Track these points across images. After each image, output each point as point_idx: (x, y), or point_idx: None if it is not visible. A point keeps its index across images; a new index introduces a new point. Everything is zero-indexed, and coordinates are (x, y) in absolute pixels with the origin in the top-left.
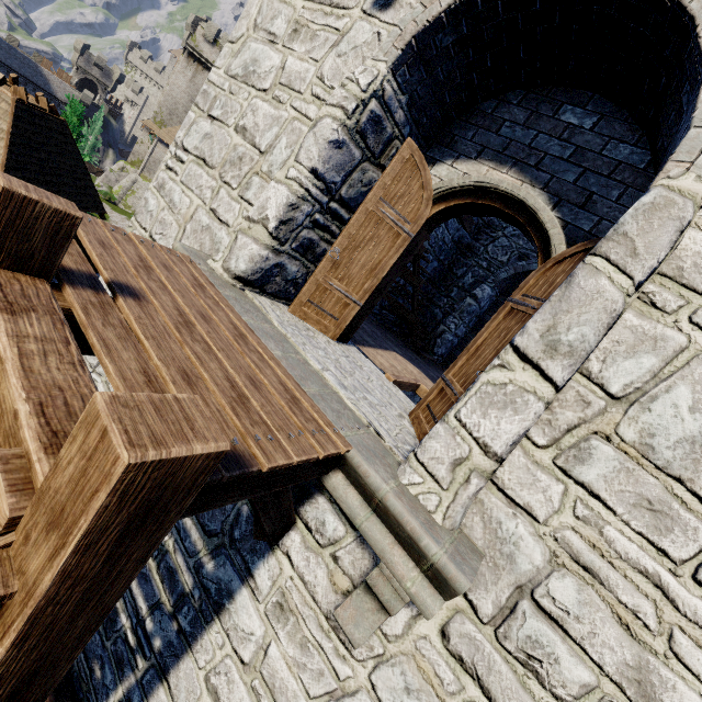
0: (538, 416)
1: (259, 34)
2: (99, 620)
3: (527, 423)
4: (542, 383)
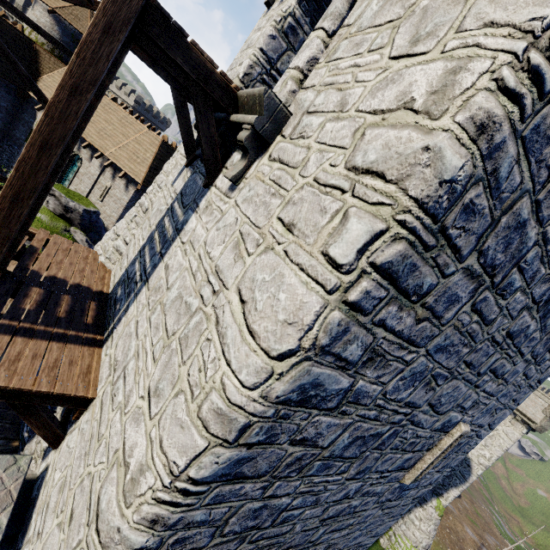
0: (320, 50)
1: (255, 32)
2: (129, 20)
3: (313, 51)
4: (319, 31)
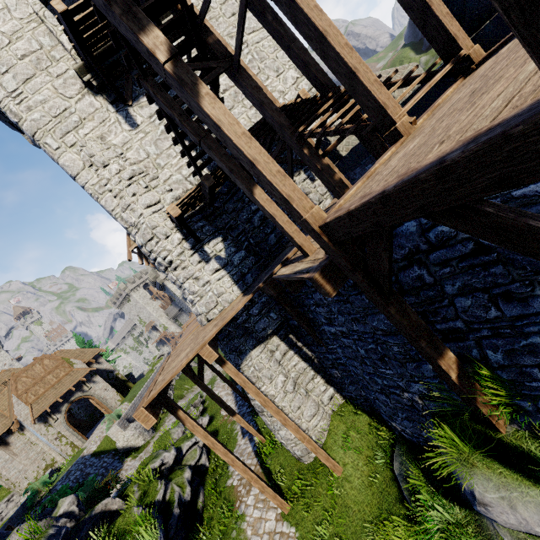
0: None
1: None
2: None
3: None
4: None
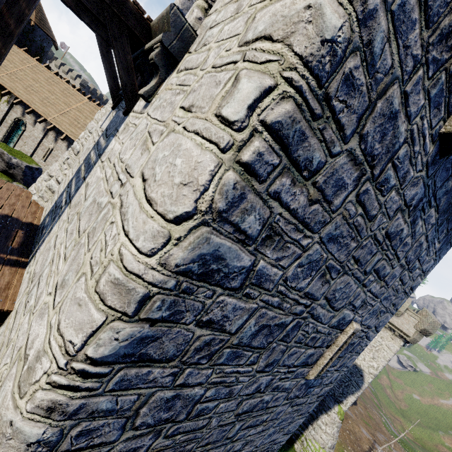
0: None
1: None
2: None
3: None
4: None
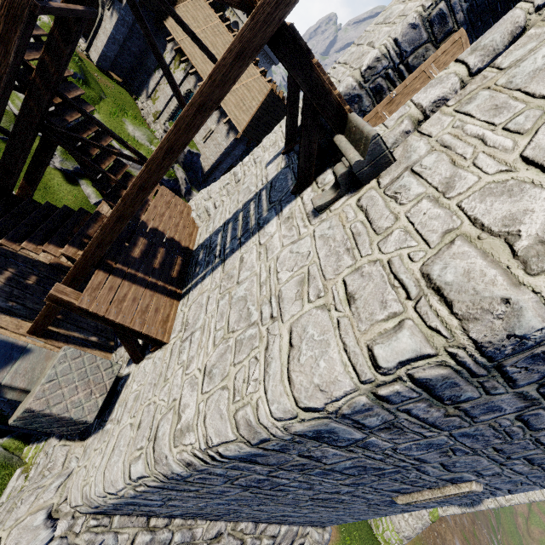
0: (454, 89)
1: (399, 1)
2: (260, 46)
3: (445, 90)
4: (461, 67)
